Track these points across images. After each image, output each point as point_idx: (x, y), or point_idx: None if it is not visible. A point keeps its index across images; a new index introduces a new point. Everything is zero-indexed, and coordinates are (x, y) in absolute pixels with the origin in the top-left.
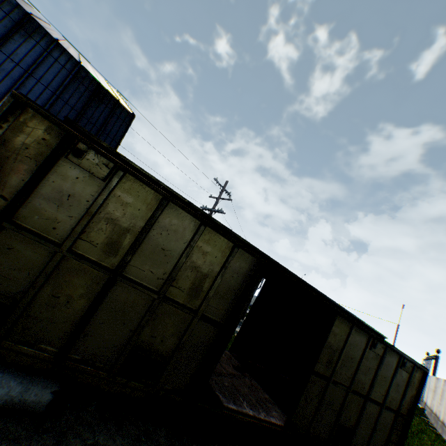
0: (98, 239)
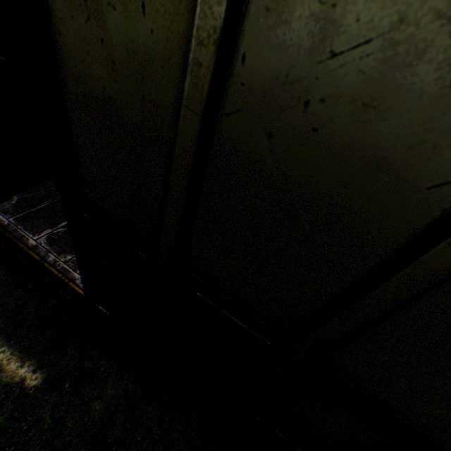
0: None
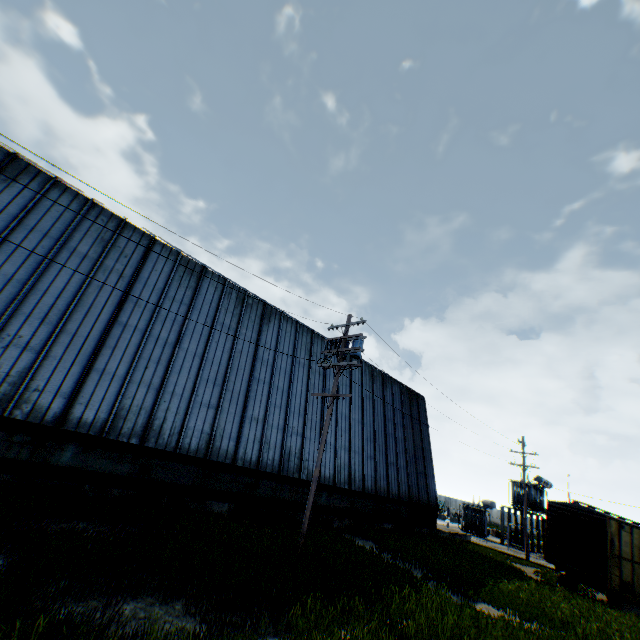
0: (635, 553)
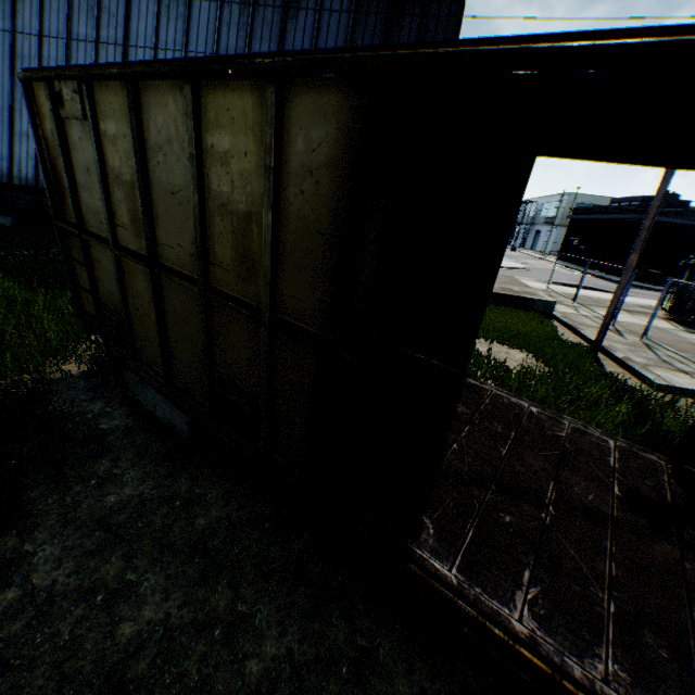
0: (125, 218)
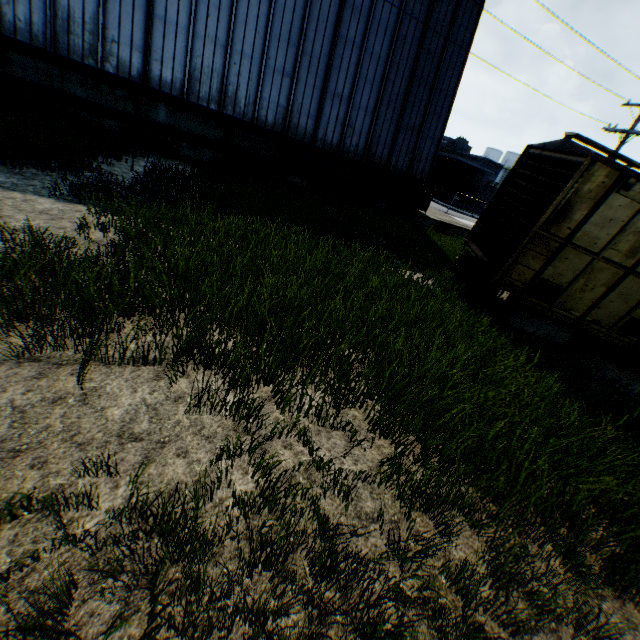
0: (622, 247)
